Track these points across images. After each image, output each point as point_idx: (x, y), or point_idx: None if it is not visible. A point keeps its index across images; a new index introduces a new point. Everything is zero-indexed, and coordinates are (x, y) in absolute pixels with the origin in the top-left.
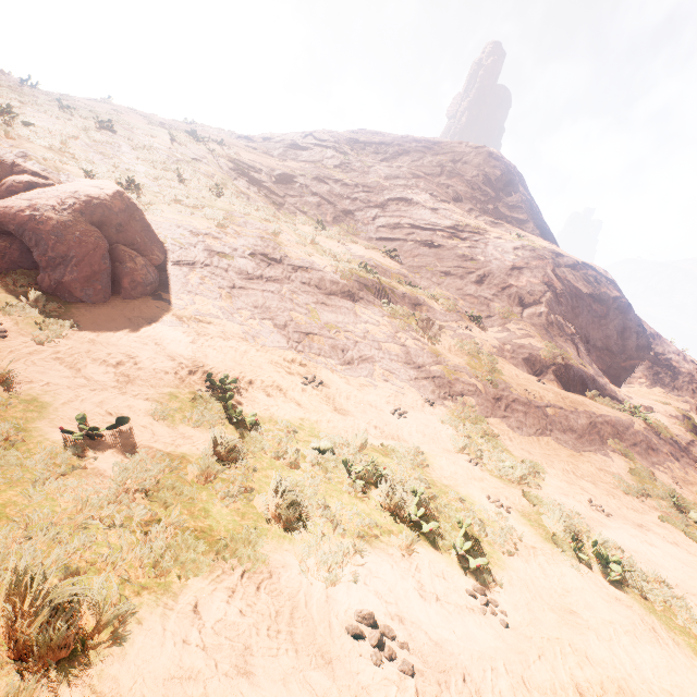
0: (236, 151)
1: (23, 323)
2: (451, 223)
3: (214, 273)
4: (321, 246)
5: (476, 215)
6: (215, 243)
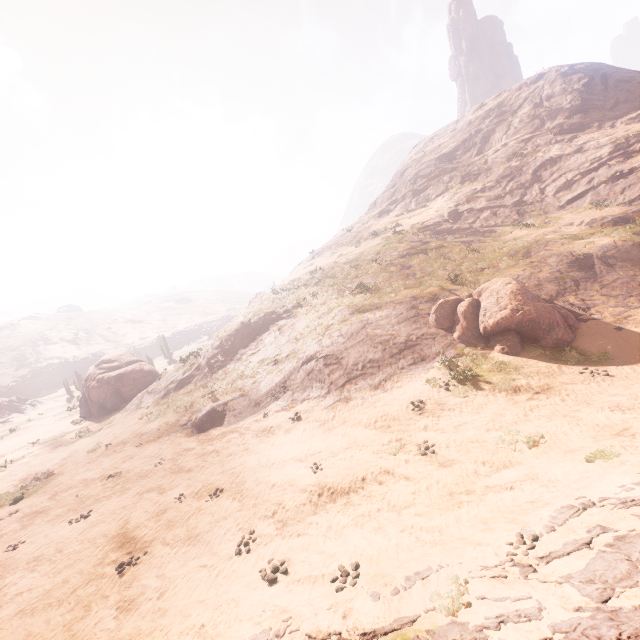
0: (421, 223)
1: (589, 364)
2: (610, 148)
3: (575, 291)
4: (565, 235)
5: (609, 125)
6: (544, 276)
